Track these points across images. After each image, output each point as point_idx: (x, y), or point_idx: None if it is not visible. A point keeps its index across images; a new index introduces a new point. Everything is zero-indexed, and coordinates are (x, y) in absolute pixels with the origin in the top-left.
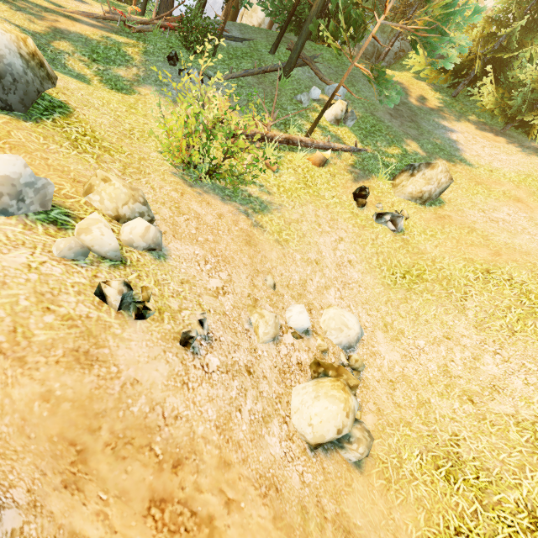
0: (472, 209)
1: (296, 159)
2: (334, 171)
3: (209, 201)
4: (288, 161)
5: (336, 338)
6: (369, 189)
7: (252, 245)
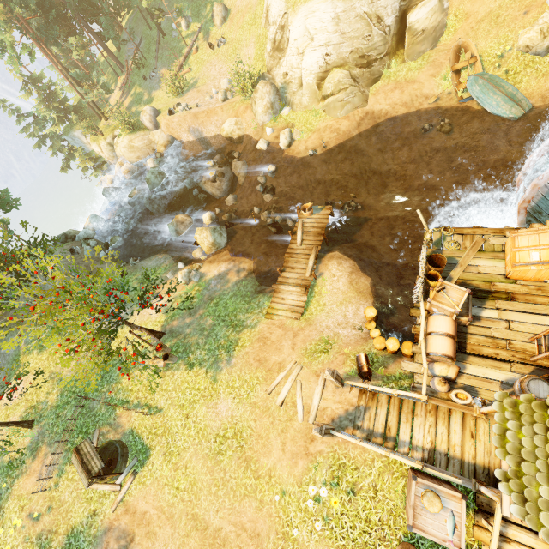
0: (237, 0)
1: (192, 59)
2: (201, 47)
3: (187, 95)
4: (191, 63)
5: (225, 87)
6: (212, 39)
7: (200, 92)
